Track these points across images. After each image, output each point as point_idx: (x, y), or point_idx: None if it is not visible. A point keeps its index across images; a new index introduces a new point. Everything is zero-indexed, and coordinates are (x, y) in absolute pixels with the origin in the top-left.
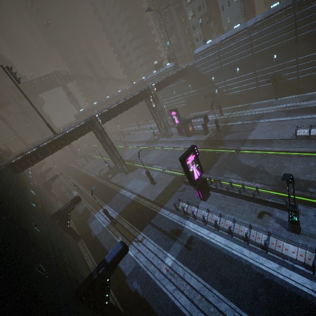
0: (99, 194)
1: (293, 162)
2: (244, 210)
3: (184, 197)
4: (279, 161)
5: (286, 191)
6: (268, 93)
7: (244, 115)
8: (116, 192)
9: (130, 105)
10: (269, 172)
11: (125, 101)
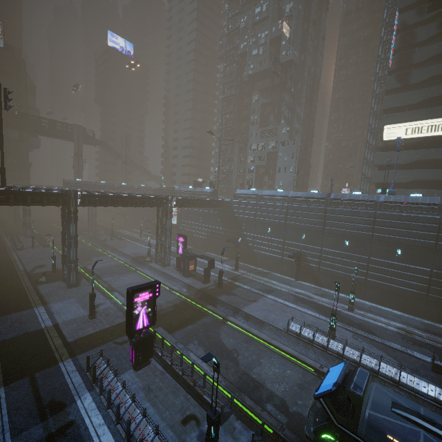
0: (2, 299)
1: (272, 361)
2: (174, 403)
3: (114, 354)
4: (259, 353)
5: (239, 396)
6: (290, 269)
7: (257, 281)
8: (29, 306)
9: (132, 203)
10: (241, 363)
11: (128, 197)
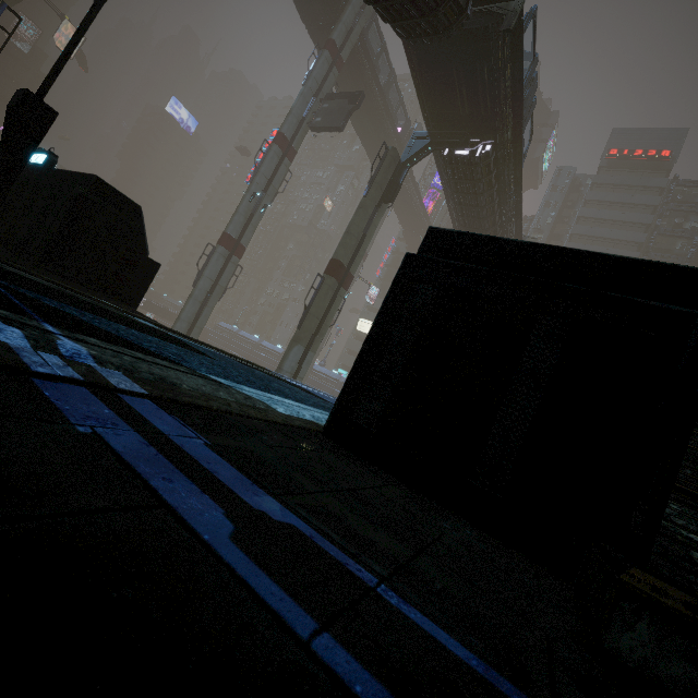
0: None
1: None
2: None
3: None
4: None
5: None
6: None
7: None
8: None
9: None
10: None
11: None
